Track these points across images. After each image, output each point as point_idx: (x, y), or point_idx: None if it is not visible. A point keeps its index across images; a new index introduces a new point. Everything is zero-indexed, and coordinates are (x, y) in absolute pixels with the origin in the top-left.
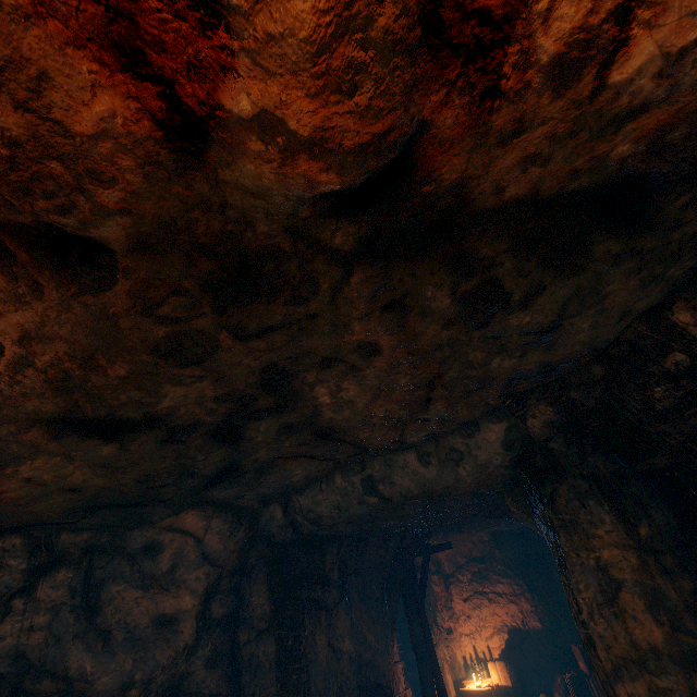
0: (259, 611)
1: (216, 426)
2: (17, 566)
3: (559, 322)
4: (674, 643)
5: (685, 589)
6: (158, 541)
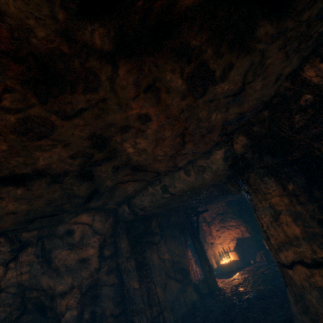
0: (125, 250)
1: (77, 172)
2: (6, 250)
3: (243, 87)
4: (305, 232)
5: (310, 209)
6: (71, 229)
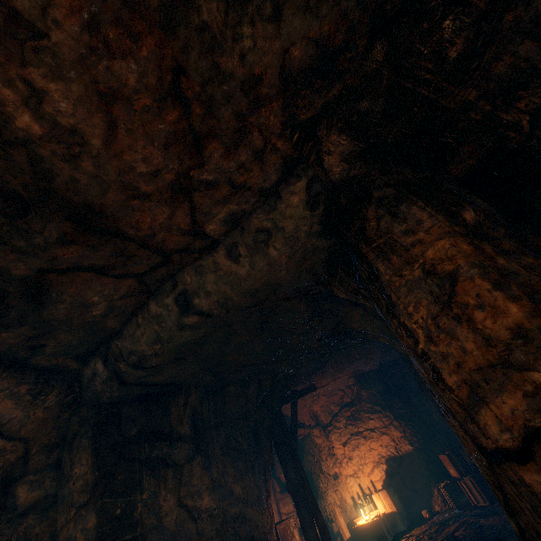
0: (80, 483)
1: None
2: None
3: None
4: None
5: (535, 265)
6: None
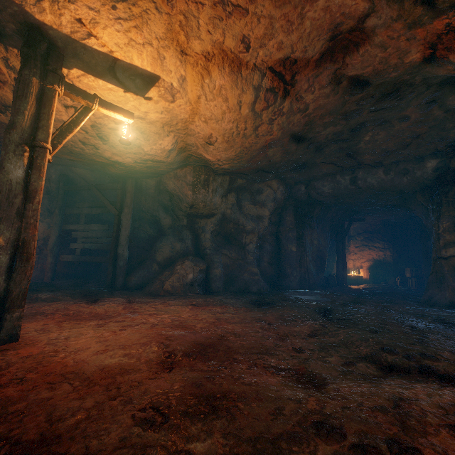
0: (289, 222)
1: (321, 144)
2: (225, 187)
3: None
4: None
5: None
6: (262, 189)
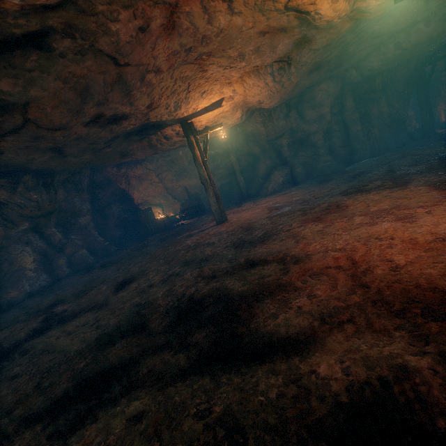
0: (350, 107)
1: (339, 55)
2: (284, 112)
3: None
4: None
5: None
6: (314, 96)
